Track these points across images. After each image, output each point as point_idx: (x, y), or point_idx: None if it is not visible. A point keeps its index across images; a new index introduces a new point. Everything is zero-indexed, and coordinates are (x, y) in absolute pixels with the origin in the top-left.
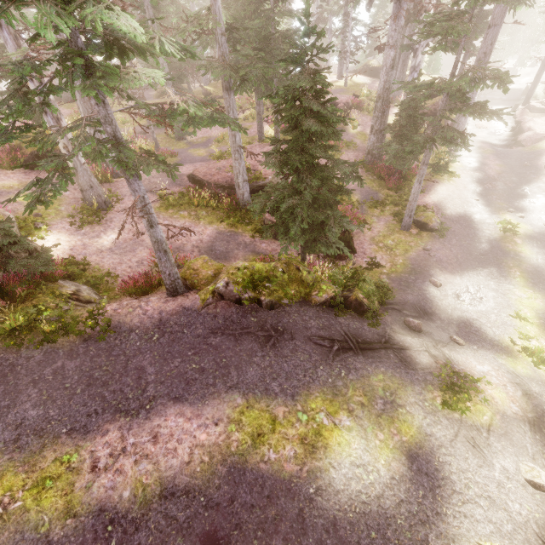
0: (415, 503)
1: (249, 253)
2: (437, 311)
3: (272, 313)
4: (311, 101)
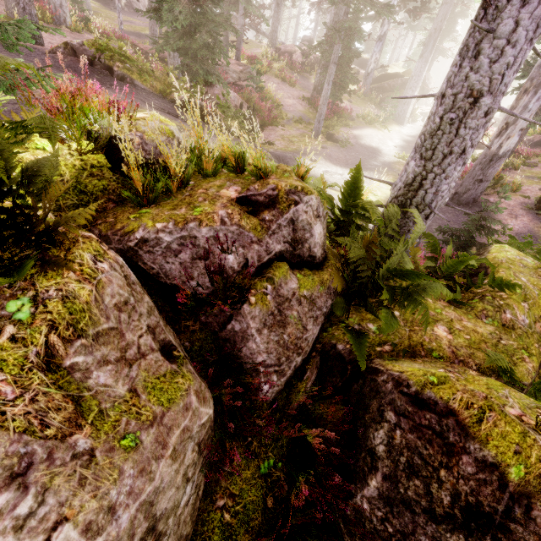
0: None
1: None
2: None
3: (119, 82)
4: None
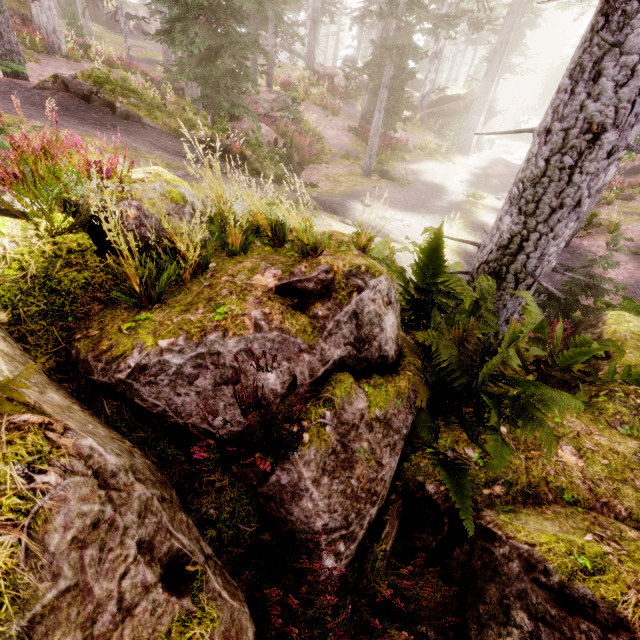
0: None
1: None
2: (349, 216)
3: (123, 122)
4: None
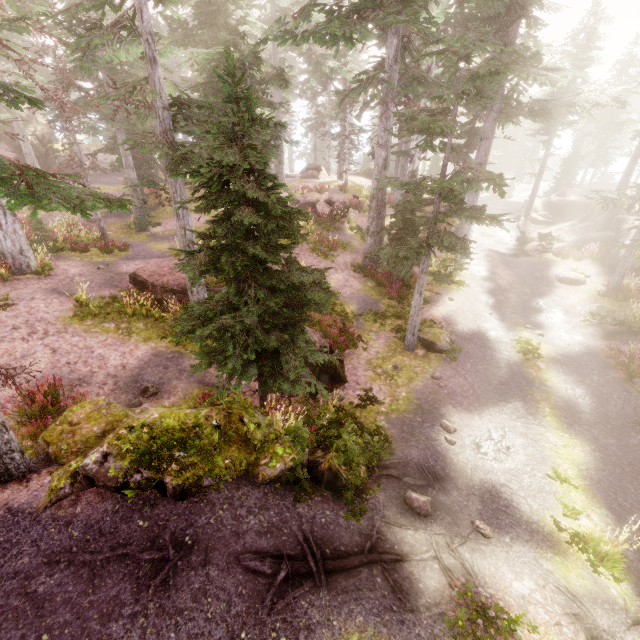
0: None
1: (195, 384)
2: (452, 473)
3: (181, 507)
4: (246, 185)
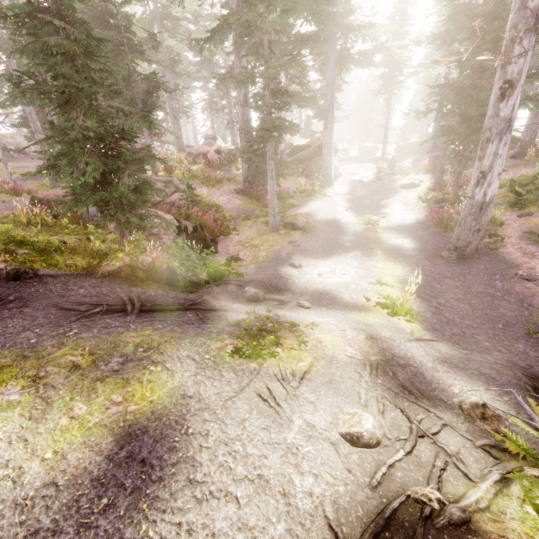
0: (72, 530)
1: None
2: (292, 287)
3: (12, 284)
4: (56, 20)
